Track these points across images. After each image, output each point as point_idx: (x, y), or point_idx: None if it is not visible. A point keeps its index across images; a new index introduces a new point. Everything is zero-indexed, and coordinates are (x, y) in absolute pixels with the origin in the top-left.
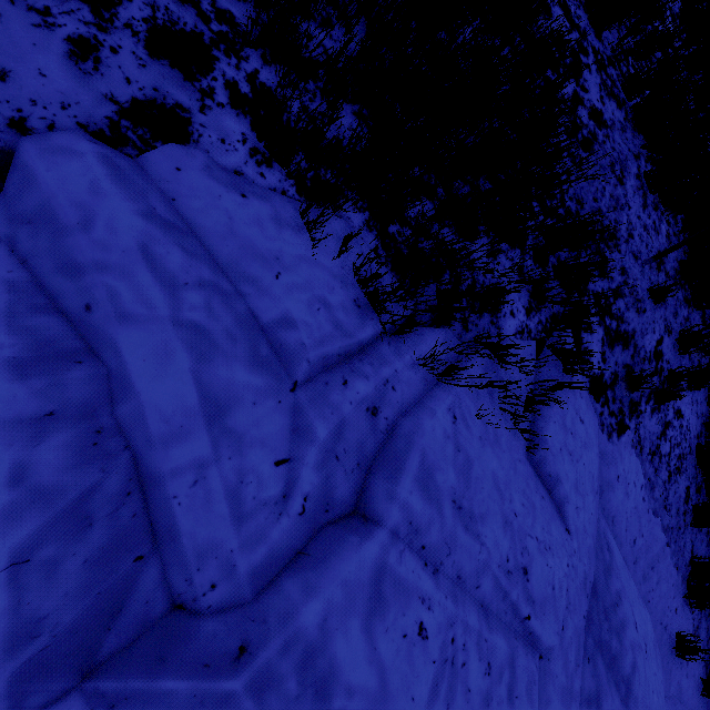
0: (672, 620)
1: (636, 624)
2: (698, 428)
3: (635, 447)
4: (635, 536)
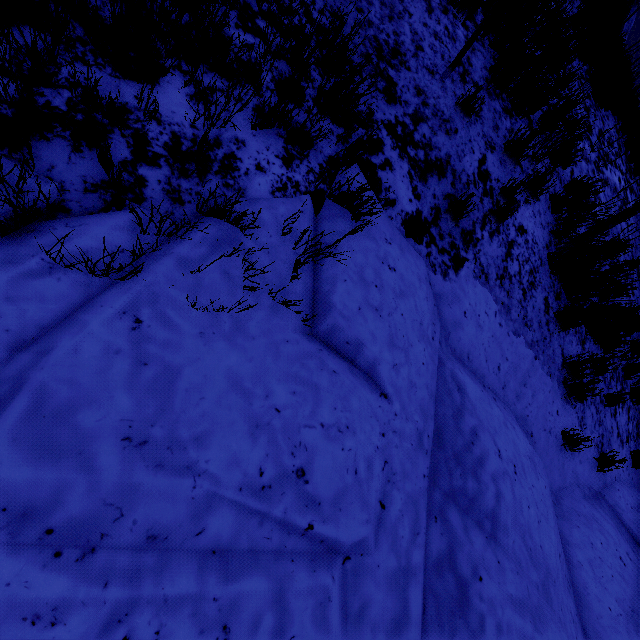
0: (556, 422)
1: (499, 451)
2: (546, 239)
3: (478, 277)
4: (498, 363)
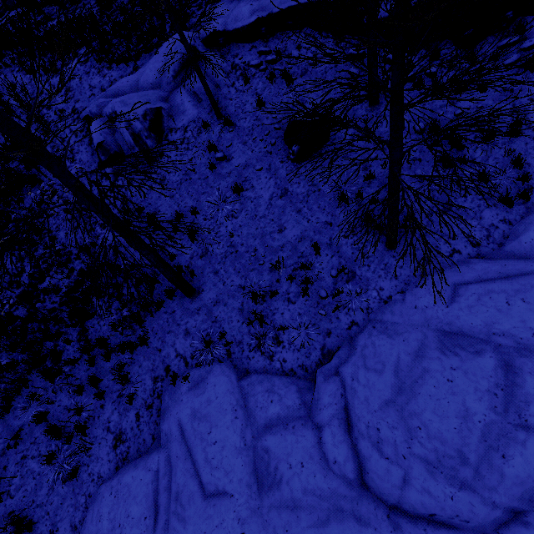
0: None
1: None
2: None
3: None
4: None
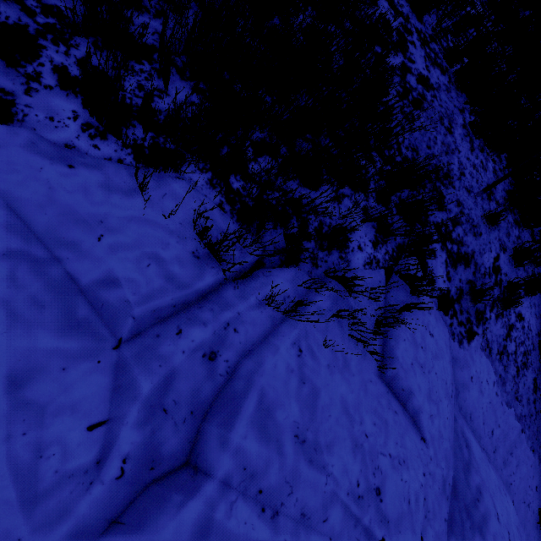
0: (534, 498)
1: (497, 514)
2: (538, 327)
3: (484, 350)
4: (492, 427)
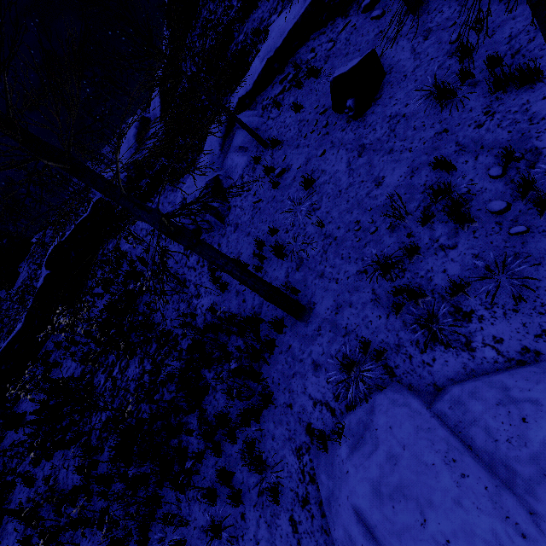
0: None
1: None
2: None
3: None
4: None
